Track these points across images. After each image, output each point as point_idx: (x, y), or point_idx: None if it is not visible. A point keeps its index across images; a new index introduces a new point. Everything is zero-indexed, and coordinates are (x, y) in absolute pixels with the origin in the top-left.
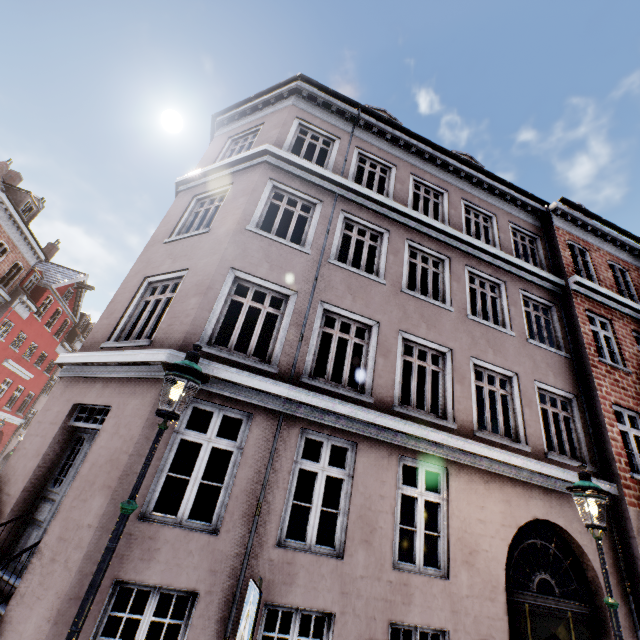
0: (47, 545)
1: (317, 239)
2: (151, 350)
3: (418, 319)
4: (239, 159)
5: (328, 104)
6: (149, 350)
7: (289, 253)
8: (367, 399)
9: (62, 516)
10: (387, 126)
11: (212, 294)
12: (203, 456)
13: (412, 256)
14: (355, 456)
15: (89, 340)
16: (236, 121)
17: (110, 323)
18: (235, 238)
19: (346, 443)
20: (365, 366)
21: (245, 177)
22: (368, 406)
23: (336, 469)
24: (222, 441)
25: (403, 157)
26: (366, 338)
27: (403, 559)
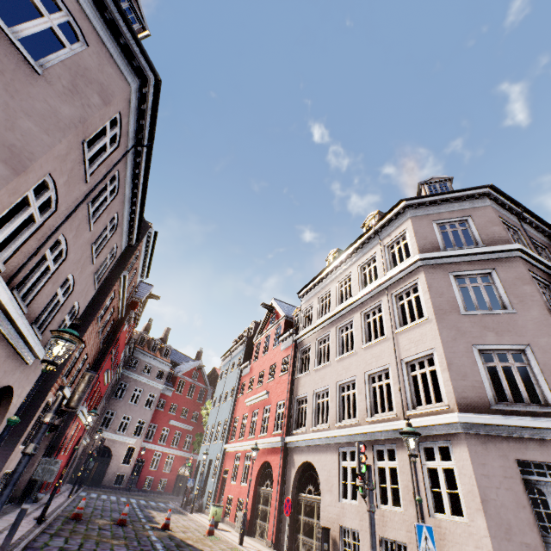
0: None
1: None
2: None
3: None
4: (492, 251)
5: (503, 204)
6: None
7: None
8: None
9: None
10: (531, 218)
11: None
12: None
13: (475, 290)
14: None
15: (461, 399)
16: (424, 206)
17: (474, 385)
18: None
19: None
20: None
21: (506, 266)
22: None
23: None
24: None
25: (545, 240)
26: None
27: None
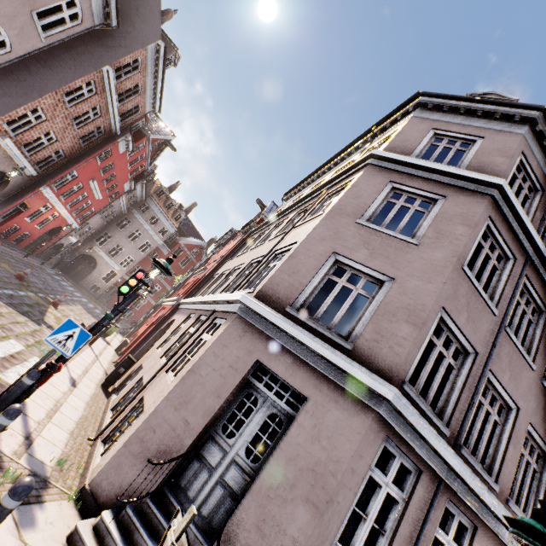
0: (242, 523)
1: (503, 300)
2: (370, 372)
3: (543, 416)
4: (462, 175)
5: None
6: (367, 370)
7: (482, 308)
8: (495, 487)
9: (257, 499)
10: None
11: (424, 331)
12: (379, 499)
13: None
14: (471, 538)
15: (268, 289)
16: (441, 111)
17: (293, 284)
18: (452, 274)
19: (468, 522)
20: (495, 447)
21: (463, 199)
22: (492, 493)
23: (456, 545)
24: (394, 488)
25: None
26: (503, 418)
27: (352, 528)
